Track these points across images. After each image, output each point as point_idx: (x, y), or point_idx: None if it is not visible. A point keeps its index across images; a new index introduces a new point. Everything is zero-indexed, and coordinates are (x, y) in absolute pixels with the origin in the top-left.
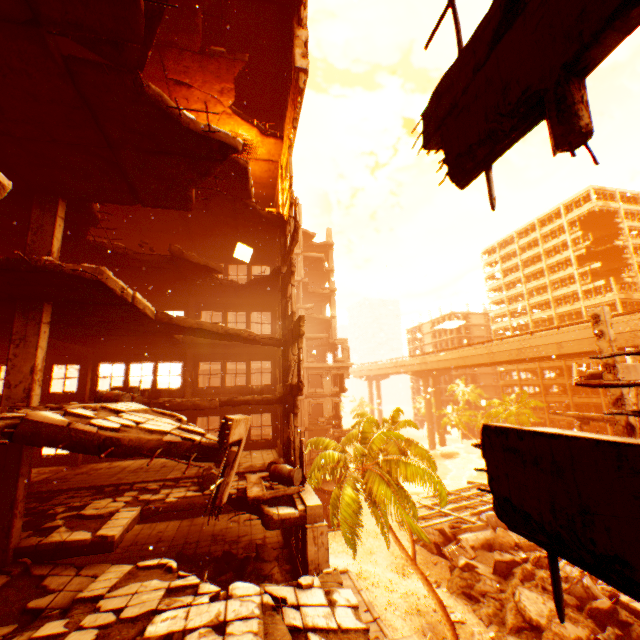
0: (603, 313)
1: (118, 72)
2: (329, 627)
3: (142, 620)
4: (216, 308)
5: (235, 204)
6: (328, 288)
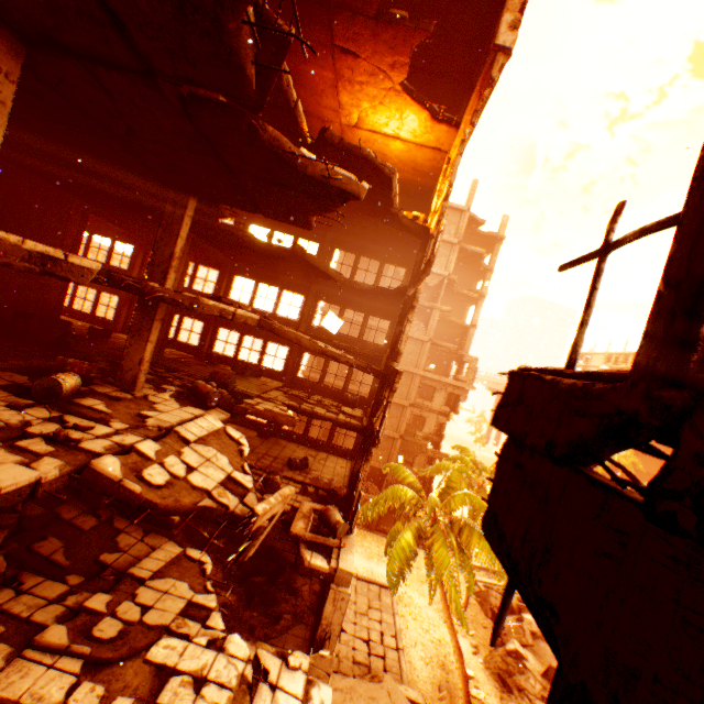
0: None
1: (234, 113)
2: None
3: (155, 631)
4: (335, 302)
5: (375, 206)
6: (477, 291)
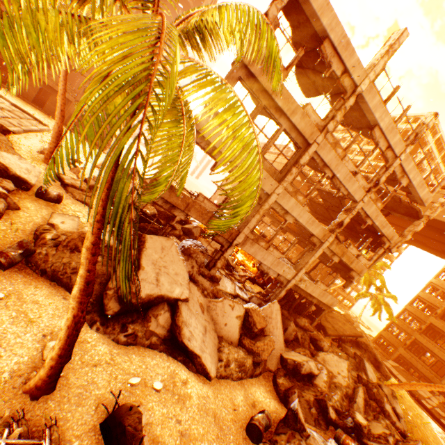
0: None
1: None
2: None
3: None
4: None
5: None
6: None
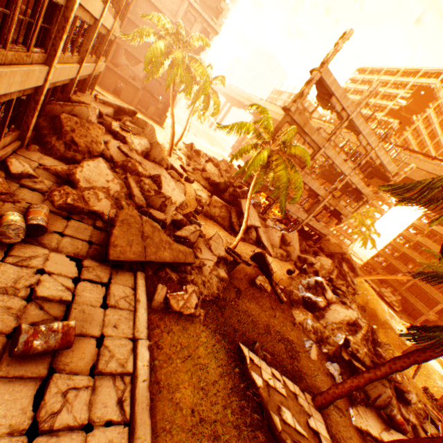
0: (348, 33)
1: None
2: None
3: None
4: None
5: None
6: None
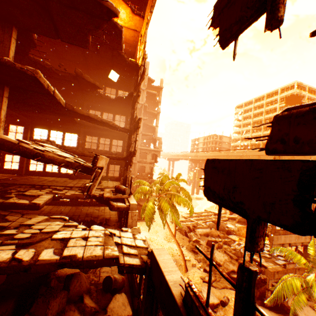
0: None
1: None
2: (132, 245)
3: (51, 233)
4: (97, 109)
5: (113, 52)
6: (156, 111)
